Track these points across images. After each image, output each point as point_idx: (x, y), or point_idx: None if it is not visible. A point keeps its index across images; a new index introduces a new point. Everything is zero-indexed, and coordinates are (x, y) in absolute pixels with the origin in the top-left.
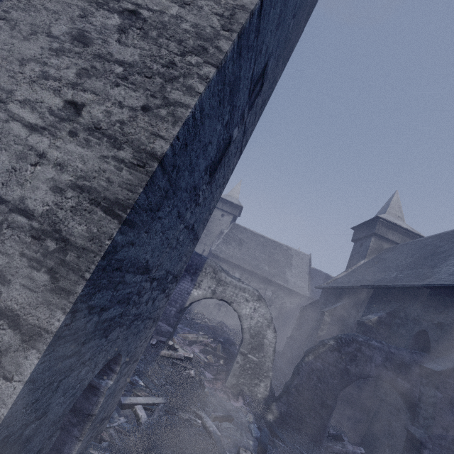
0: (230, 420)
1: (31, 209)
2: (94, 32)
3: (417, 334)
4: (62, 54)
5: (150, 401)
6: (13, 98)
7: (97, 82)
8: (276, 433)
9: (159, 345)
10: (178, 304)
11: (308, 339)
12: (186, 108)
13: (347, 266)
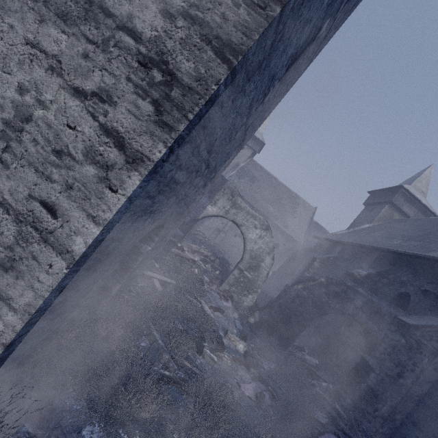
0: (221, 312)
1: (139, 31)
2: None
3: (399, 294)
4: None
5: (163, 279)
6: None
7: None
8: (254, 331)
9: (171, 244)
10: (192, 215)
11: (291, 277)
12: None
13: (350, 226)
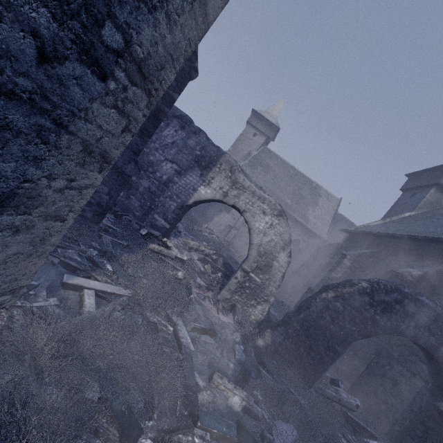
0: (212, 335)
1: None
2: None
3: None
4: None
5: (109, 289)
6: None
7: None
8: (263, 361)
9: (151, 238)
10: (180, 199)
11: (315, 278)
12: None
13: (385, 216)
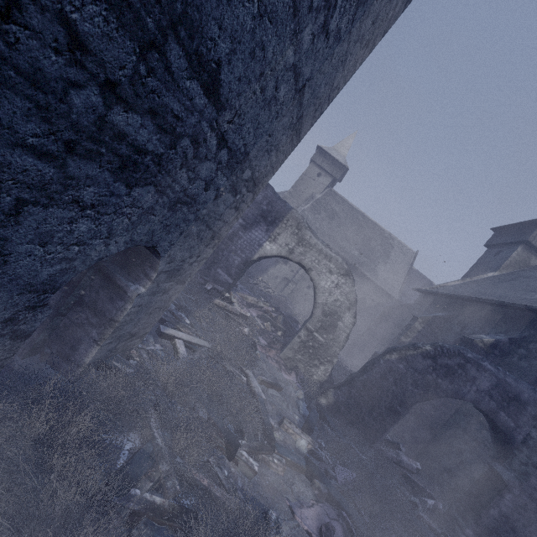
0: (278, 389)
1: None
2: None
3: None
4: None
5: (193, 340)
6: None
7: None
8: (326, 418)
9: (214, 293)
10: (244, 255)
11: (382, 342)
12: None
13: (465, 275)
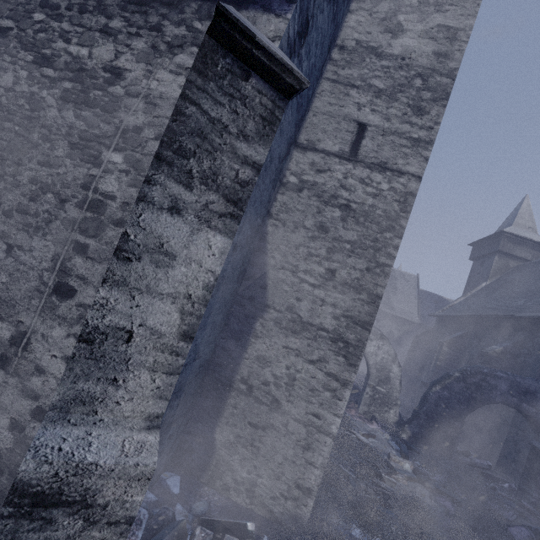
0: (373, 437)
1: (327, 328)
2: (328, 223)
3: None
4: (315, 240)
5: None
6: (299, 269)
7: (338, 256)
8: (411, 447)
9: None
10: None
11: (423, 369)
12: (389, 267)
13: (465, 288)
